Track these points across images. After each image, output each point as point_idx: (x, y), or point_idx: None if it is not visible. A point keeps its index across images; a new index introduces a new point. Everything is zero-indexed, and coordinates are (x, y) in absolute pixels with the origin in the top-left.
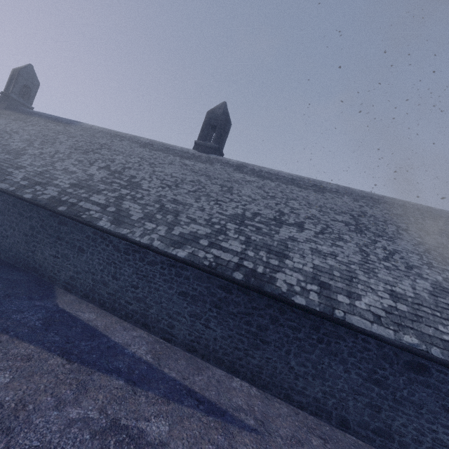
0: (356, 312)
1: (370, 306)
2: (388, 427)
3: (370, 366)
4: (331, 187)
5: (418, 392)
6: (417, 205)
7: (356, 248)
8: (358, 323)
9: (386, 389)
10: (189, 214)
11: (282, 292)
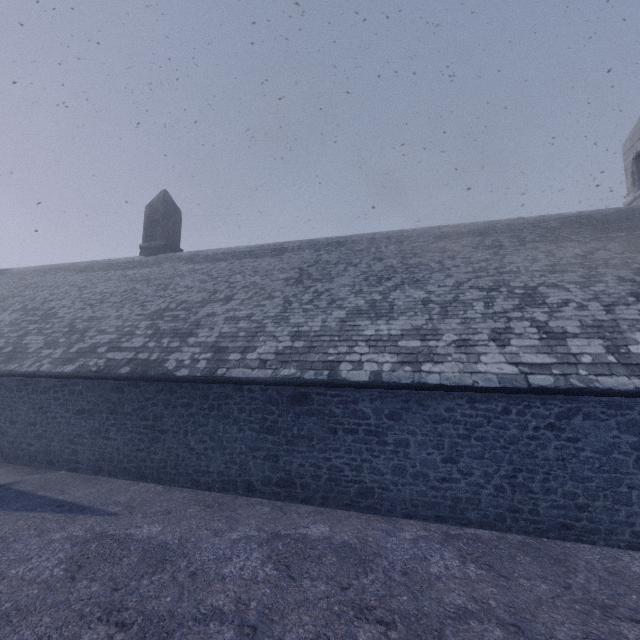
0: (242, 365)
1: (261, 355)
2: (288, 474)
3: (260, 415)
4: (293, 246)
5: (306, 424)
6: (388, 233)
7: (281, 301)
8: (238, 373)
9: (279, 433)
10: (100, 327)
11: (167, 370)
